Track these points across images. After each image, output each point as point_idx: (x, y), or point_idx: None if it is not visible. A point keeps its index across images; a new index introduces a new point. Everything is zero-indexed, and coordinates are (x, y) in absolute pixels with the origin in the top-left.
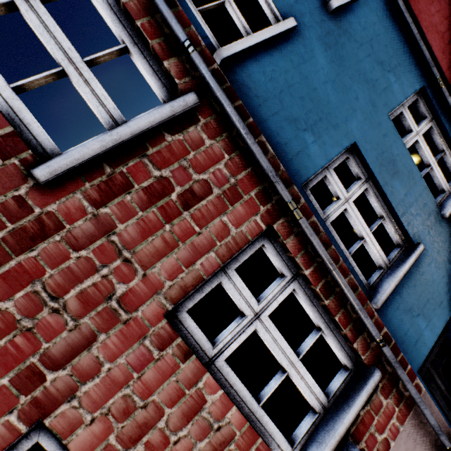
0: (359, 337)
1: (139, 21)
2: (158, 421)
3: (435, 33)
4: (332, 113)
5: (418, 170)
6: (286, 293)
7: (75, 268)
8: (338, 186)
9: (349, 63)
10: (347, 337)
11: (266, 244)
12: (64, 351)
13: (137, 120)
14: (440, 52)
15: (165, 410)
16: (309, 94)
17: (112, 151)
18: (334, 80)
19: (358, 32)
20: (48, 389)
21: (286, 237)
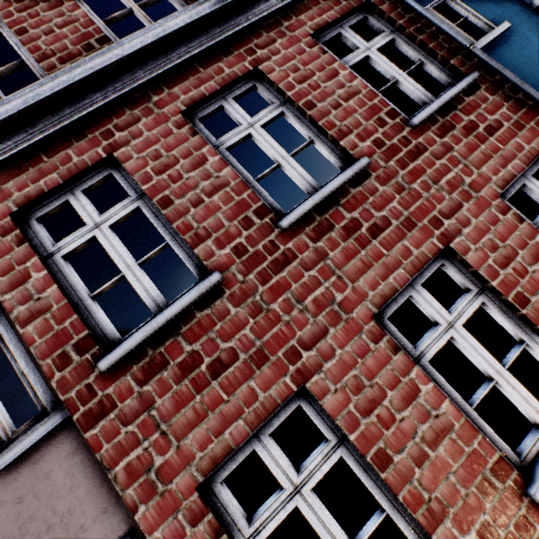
0: None
1: (430, 45)
2: (515, 257)
3: None
4: None
5: None
6: None
7: (439, 169)
8: None
9: None
10: None
11: None
12: (448, 211)
13: (450, 90)
14: None
15: (518, 251)
16: (535, 68)
17: (439, 110)
18: None
19: None
20: (446, 229)
21: None
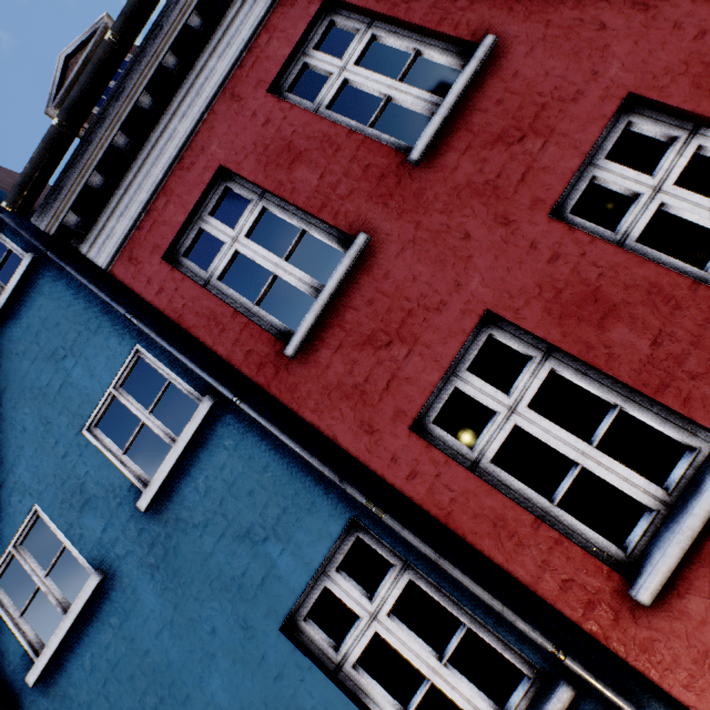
0: None
1: None
2: None
3: (342, 400)
4: (177, 678)
5: None
6: None
7: None
8: None
9: (192, 573)
10: None
11: None
12: None
13: None
14: (363, 434)
15: None
16: (140, 664)
17: None
18: (172, 619)
19: (197, 506)
20: None
21: None
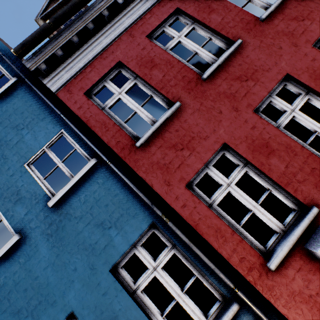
0: None
1: None
2: None
3: (158, 169)
4: (51, 292)
5: (147, 319)
6: None
7: None
8: None
9: (69, 240)
10: None
11: None
12: None
13: None
14: (165, 185)
15: None
16: (31, 283)
17: None
18: (54, 262)
19: (78, 208)
20: None
21: None
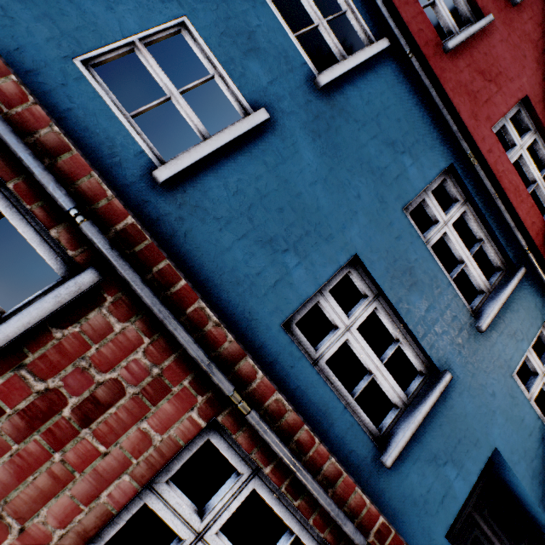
0: (344, 539)
1: (12, 182)
2: None
3: (465, 94)
4: (323, 221)
5: (444, 275)
6: (242, 496)
7: None
8: (336, 312)
9: (348, 152)
10: (327, 541)
11: (213, 437)
12: None
13: (3, 326)
14: (472, 118)
15: None
16: (290, 202)
17: None
18: (326, 178)
19: (359, 109)
20: None
21: (236, 430)
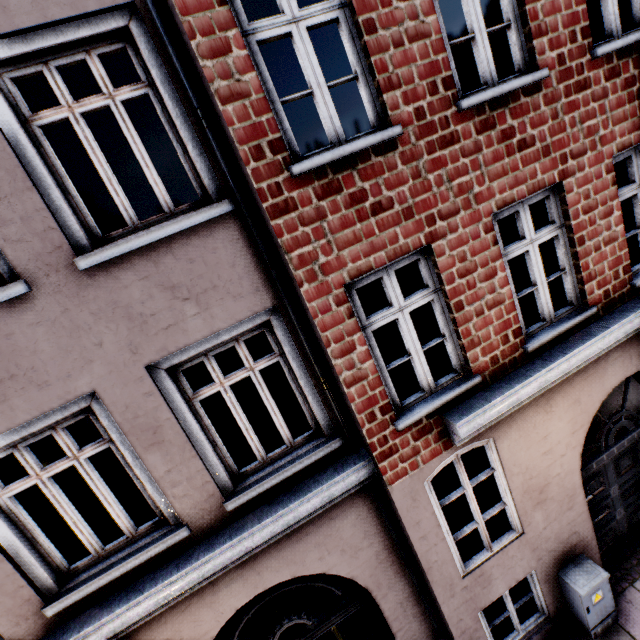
0: None
1: None
2: (595, 210)
3: None
4: None
5: None
6: None
7: (589, 112)
8: None
9: None
10: None
11: None
12: (576, 153)
13: (638, 33)
14: None
15: (598, 206)
16: None
17: (619, 50)
18: None
19: None
20: (567, 168)
21: None
